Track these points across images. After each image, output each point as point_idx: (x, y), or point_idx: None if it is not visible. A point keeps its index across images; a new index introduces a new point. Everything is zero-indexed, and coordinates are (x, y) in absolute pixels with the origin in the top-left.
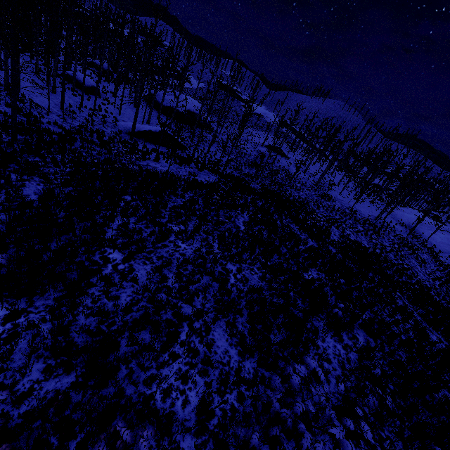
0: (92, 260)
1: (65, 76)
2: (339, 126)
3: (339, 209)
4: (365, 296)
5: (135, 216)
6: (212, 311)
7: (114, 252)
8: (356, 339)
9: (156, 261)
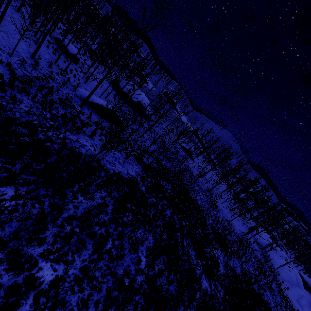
0: None
1: (57, 38)
2: (232, 152)
3: (221, 222)
4: None
5: None
6: None
7: None
8: None
9: None
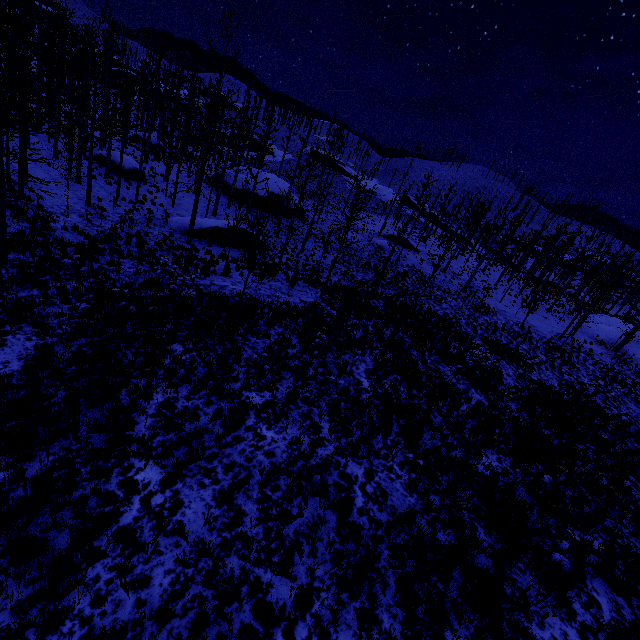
0: (104, 491)
1: (97, 157)
2: (488, 202)
3: (504, 328)
4: (584, 494)
5: (188, 384)
6: (329, 587)
7: (147, 467)
8: (596, 607)
9: (222, 477)
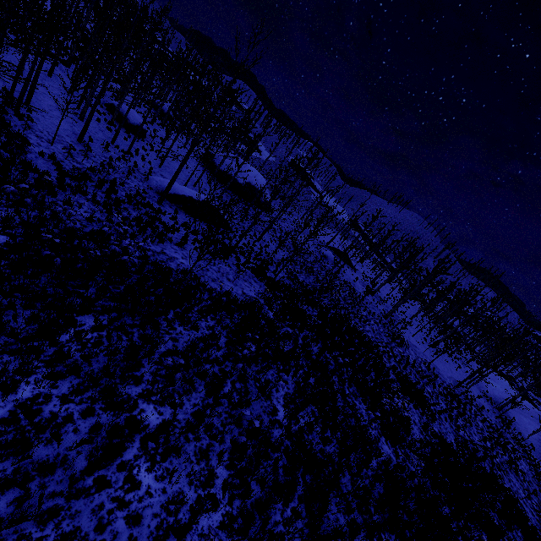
0: None
1: (109, 105)
2: (421, 247)
3: (414, 364)
4: None
5: (75, 376)
6: None
7: None
8: None
9: None
